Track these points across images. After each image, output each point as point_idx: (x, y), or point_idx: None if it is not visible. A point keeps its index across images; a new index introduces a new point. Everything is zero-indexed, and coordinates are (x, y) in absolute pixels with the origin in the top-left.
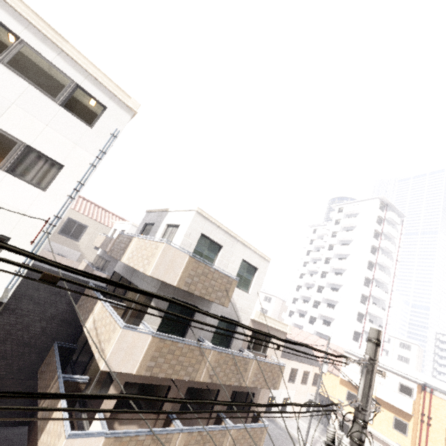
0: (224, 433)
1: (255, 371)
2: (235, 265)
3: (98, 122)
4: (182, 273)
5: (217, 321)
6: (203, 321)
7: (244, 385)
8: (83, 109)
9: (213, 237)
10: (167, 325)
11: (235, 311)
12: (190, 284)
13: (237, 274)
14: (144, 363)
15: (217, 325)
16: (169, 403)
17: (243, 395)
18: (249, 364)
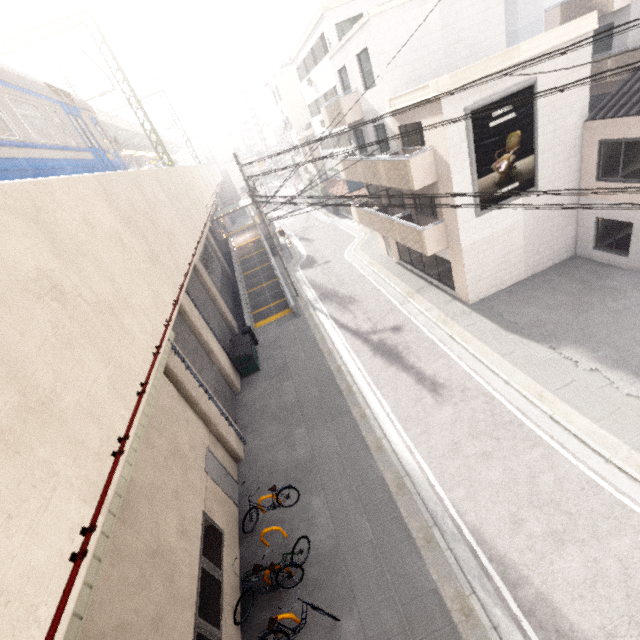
0: (389, 221)
1: (384, 171)
2: (356, 71)
3: (327, 45)
4: (328, 121)
5: (373, 133)
6: (368, 138)
7: (383, 185)
8: (325, 45)
9: (340, 66)
10: (363, 150)
11: (377, 115)
12: (332, 124)
13: (365, 74)
14: (345, 175)
15: (379, 136)
16: (383, 199)
17: (427, 199)
18: (377, 166)
